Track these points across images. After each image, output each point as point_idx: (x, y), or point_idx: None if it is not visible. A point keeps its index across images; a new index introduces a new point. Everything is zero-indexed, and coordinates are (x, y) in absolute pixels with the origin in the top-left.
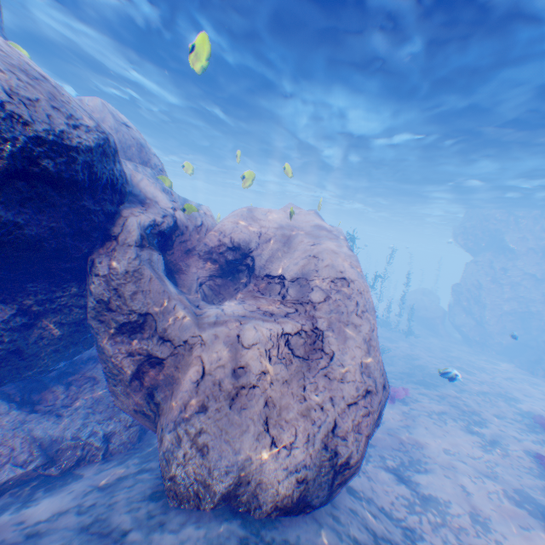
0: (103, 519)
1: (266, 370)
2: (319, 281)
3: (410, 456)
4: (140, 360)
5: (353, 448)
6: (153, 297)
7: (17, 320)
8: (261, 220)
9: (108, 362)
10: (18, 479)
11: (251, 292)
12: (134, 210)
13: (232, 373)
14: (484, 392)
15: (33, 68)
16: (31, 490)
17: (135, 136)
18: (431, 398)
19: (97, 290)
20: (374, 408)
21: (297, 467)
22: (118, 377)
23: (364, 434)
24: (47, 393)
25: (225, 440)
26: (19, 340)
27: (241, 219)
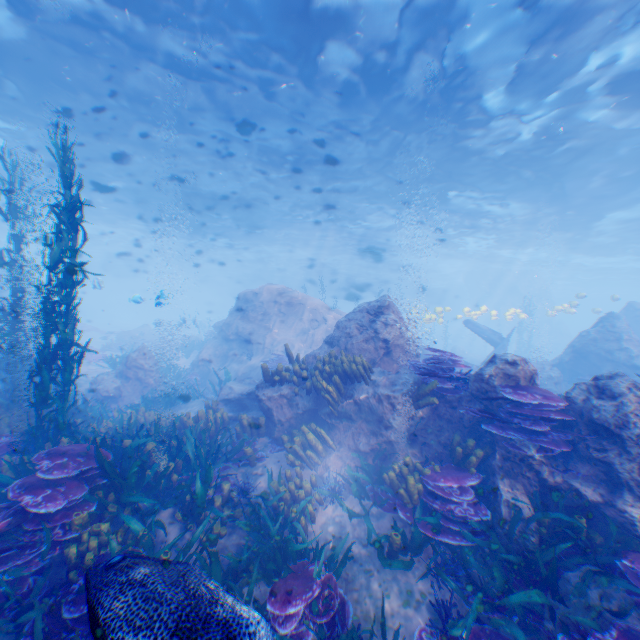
0: None
1: None
2: None
3: None
4: None
5: None
6: None
7: None
8: None
9: None
10: None
11: None
12: None
13: None
14: None
15: None
16: None
17: None
18: None
19: None
20: None
21: None
22: None
23: None
24: None
25: None
26: None
27: None
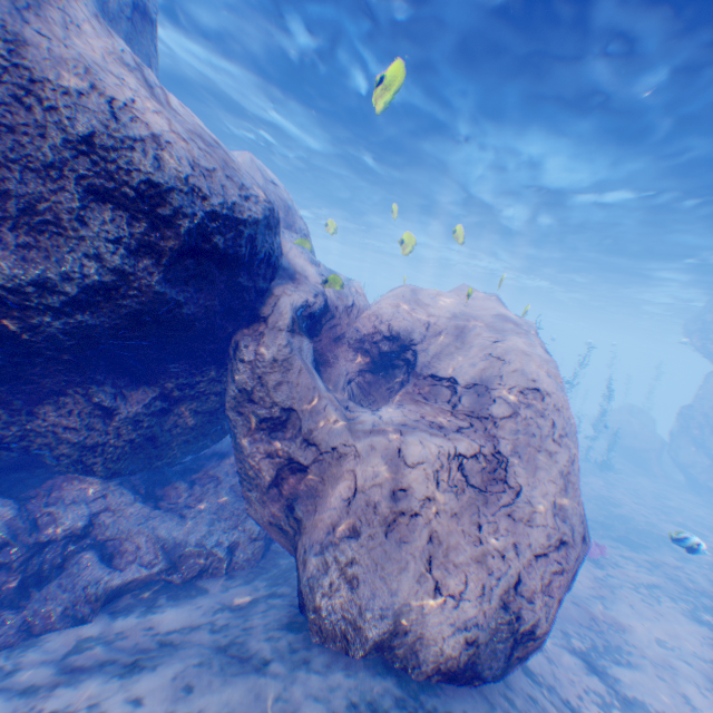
0: (240, 643)
1: (432, 497)
2: (503, 390)
3: (605, 639)
4: (280, 465)
5: (541, 614)
6: (301, 392)
7: (156, 404)
8: (427, 304)
9: (244, 462)
10: (140, 580)
11: (411, 395)
12: (286, 288)
13: (390, 495)
14: None
15: (205, 131)
16: (153, 594)
17: (281, 195)
18: (637, 564)
19: (241, 379)
20: (570, 566)
21: (468, 625)
22: (254, 481)
23: (555, 599)
24: (168, 488)
25: (379, 576)
26: (155, 426)
27: (401, 301)
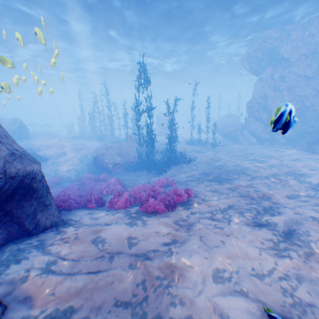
0: None
1: None
2: None
3: (143, 315)
4: None
5: None
6: None
7: None
8: None
9: None
10: None
11: None
12: None
13: None
14: (276, 175)
15: None
16: None
17: None
18: (220, 193)
19: None
20: None
21: None
22: None
23: None
24: None
25: None
26: None
27: None
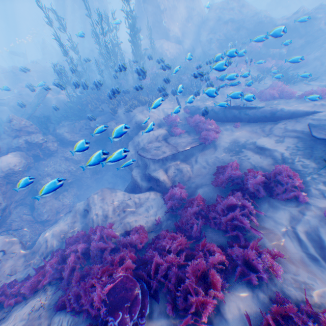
0: None
1: None
2: None
3: None
4: None
5: None
6: None
7: None
8: None
9: None
10: None
11: None
12: None
13: None
14: None
15: None
16: None
17: None
18: None
19: None
20: None
21: None
22: None
23: None
24: None
25: None
26: None
27: None
